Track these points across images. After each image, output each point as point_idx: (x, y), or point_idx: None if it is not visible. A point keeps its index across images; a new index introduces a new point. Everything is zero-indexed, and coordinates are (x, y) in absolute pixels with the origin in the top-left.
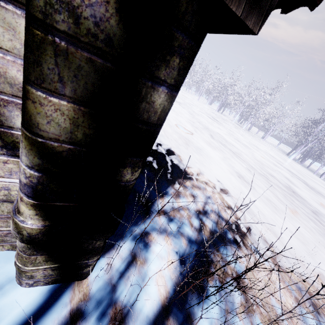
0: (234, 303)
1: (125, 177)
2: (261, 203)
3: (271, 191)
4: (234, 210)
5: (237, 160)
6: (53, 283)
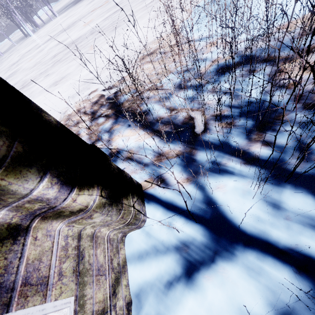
0: (151, 95)
1: (53, 121)
2: (84, 70)
3: (72, 61)
4: (90, 91)
5: (33, 84)
6: (143, 202)
